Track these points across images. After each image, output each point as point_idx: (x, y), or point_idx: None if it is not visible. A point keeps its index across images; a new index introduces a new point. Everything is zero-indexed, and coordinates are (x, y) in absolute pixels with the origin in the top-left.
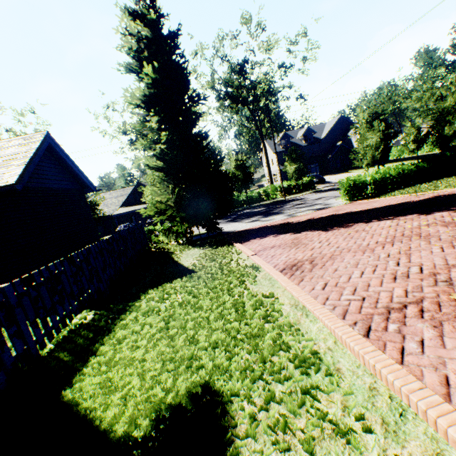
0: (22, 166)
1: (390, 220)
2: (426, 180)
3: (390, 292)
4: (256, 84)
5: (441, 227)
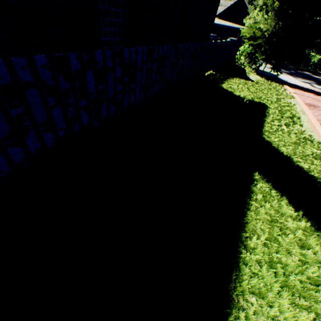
0: None
1: None
2: None
3: None
4: None
5: None
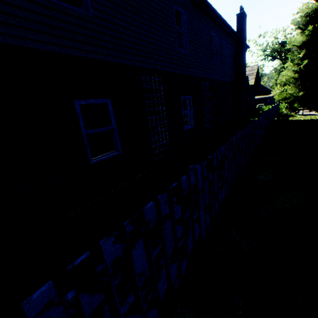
0: (253, 78)
1: None
2: None
3: None
4: None
5: None
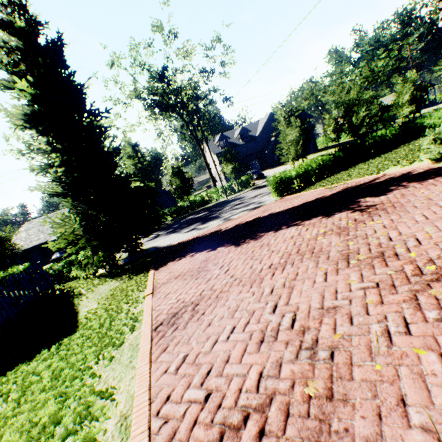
0: None
1: (296, 226)
2: (344, 168)
3: (244, 378)
4: (181, 90)
5: (335, 237)
